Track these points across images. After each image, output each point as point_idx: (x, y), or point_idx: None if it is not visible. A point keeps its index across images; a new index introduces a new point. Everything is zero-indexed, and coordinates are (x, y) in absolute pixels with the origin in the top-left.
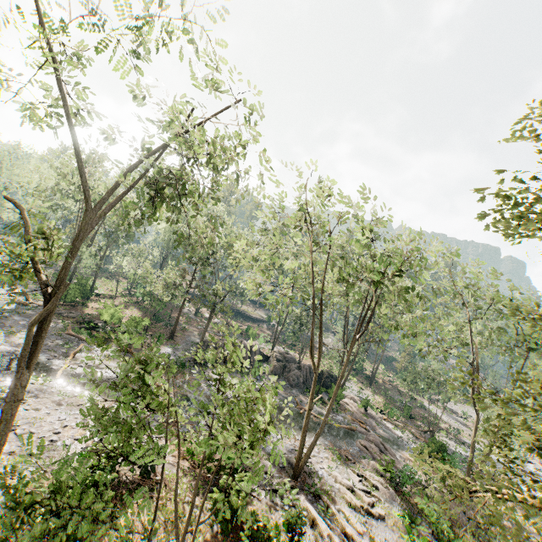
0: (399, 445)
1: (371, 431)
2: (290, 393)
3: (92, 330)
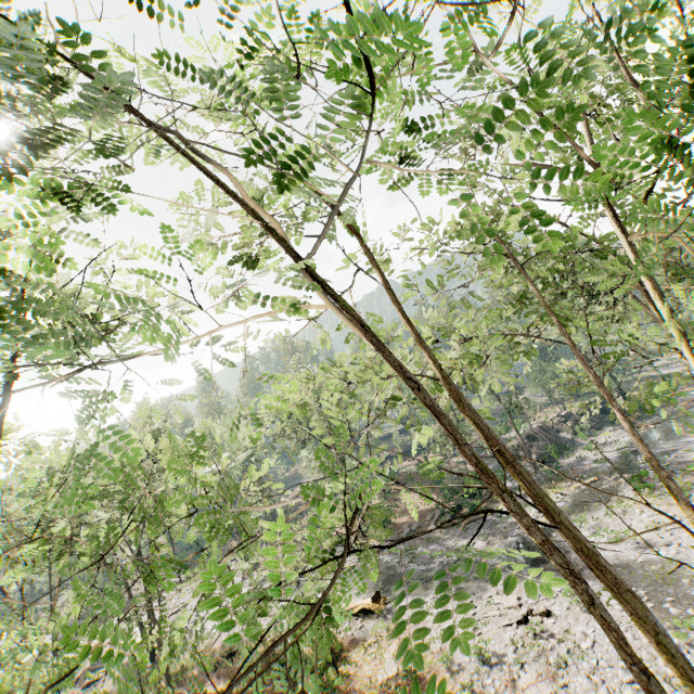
0: None
1: (693, 401)
2: (610, 432)
3: (455, 516)
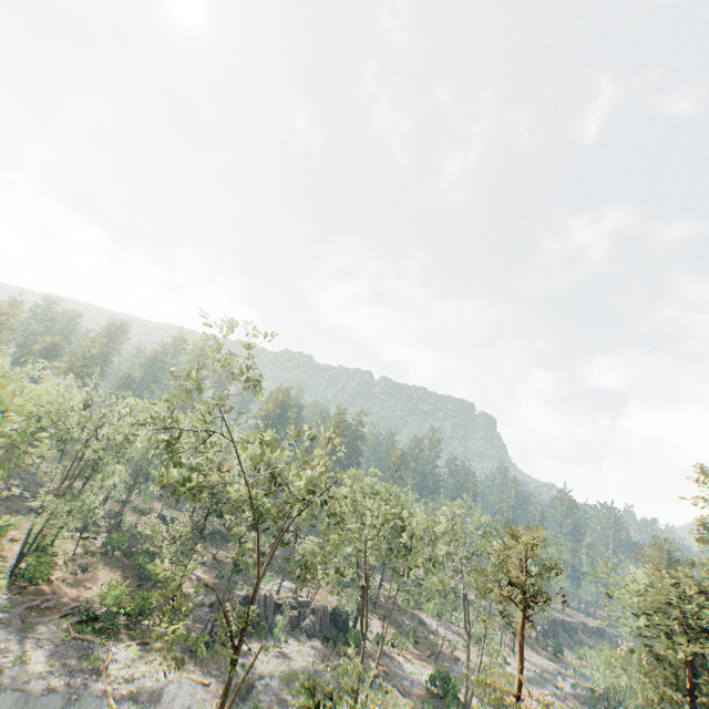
0: (412, 680)
1: (389, 672)
2: (310, 647)
3: (88, 622)
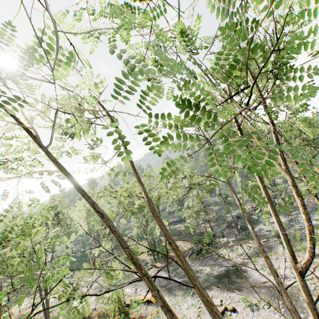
0: None
1: (315, 204)
2: None
3: (199, 254)
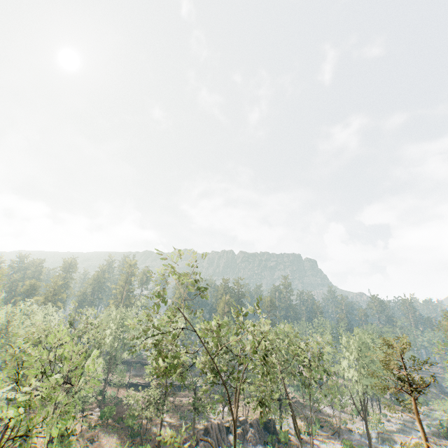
0: None
1: None
2: None
3: None
